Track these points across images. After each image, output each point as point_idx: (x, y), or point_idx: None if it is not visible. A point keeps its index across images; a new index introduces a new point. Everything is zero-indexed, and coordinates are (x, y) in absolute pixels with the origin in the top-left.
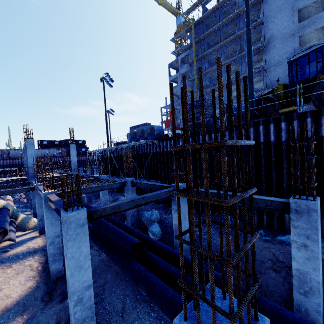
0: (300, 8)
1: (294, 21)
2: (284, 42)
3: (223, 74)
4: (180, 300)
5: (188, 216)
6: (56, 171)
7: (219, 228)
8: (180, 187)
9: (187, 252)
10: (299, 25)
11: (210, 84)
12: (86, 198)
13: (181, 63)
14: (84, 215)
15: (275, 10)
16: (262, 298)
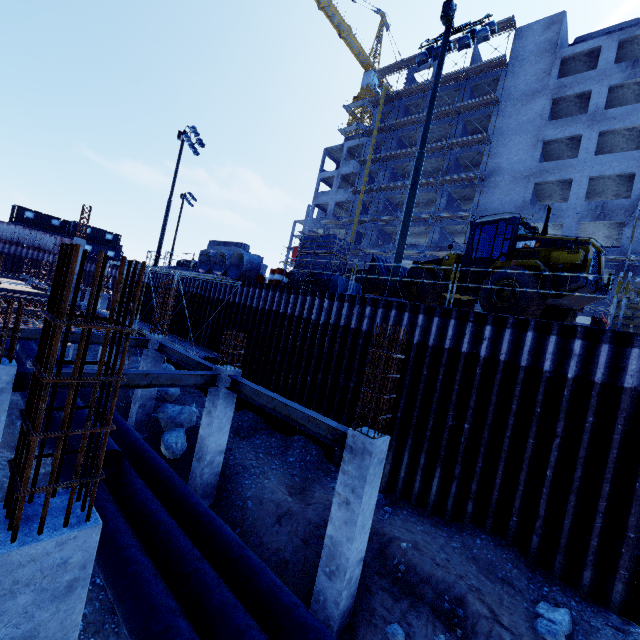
0: (548, 140)
1: (534, 156)
2: (513, 184)
3: None
4: (134, 552)
5: (52, 392)
6: (33, 280)
7: (95, 416)
8: (227, 374)
9: (208, 490)
10: (540, 165)
11: (385, 210)
12: (73, 352)
13: (349, 155)
14: (9, 376)
15: (513, 127)
16: (265, 570)
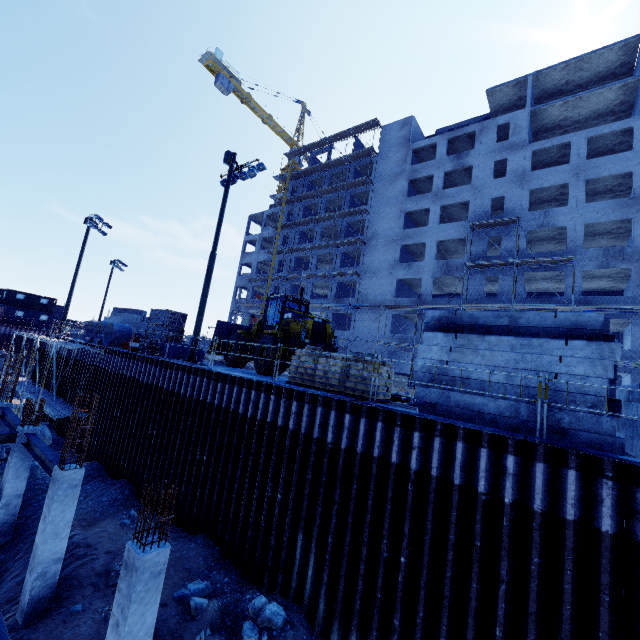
0: (408, 212)
1: (400, 224)
2: (387, 246)
3: (313, 259)
4: None
5: None
6: None
7: None
8: (23, 432)
9: (5, 528)
10: (404, 231)
11: (298, 268)
12: None
13: (272, 220)
14: None
15: (384, 201)
16: None
